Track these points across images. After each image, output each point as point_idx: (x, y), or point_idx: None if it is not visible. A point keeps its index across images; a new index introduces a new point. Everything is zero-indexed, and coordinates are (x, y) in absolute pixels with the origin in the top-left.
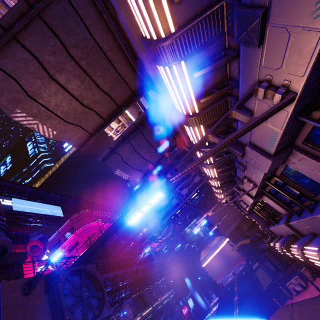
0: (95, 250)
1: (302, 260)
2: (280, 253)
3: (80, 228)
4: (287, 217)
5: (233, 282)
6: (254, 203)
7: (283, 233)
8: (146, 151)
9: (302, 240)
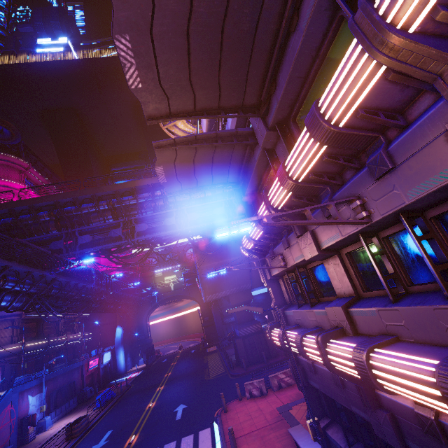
0: None
1: (340, 366)
2: (285, 345)
3: None
4: (351, 301)
5: (174, 355)
6: (299, 266)
7: (308, 322)
8: (203, 61)
9: (369, 338)
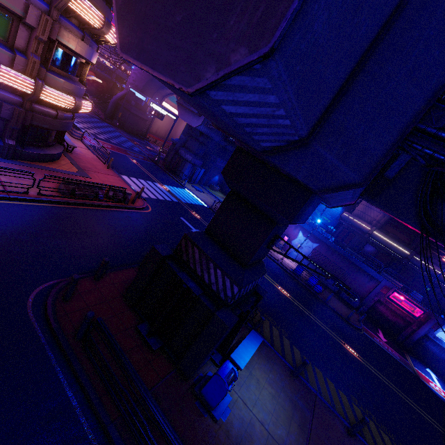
0: None
1: None
2: None
3: None
4: None
5: None
6: None
7: None
8: None
9: None
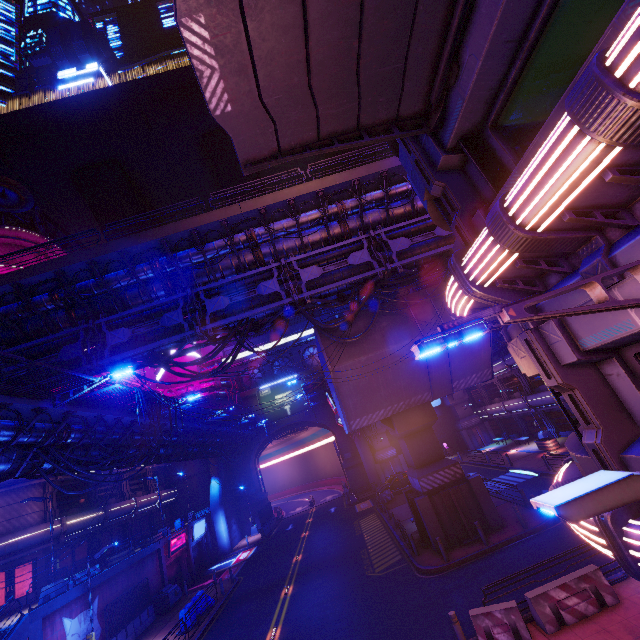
0: None
1: None
2: None
3: None
4: None
5: (304, 517)
6: None
7: None
8: None
9: None
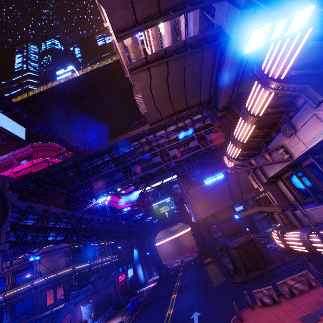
0: (40, 180)
1: None
2: (315, 249)
3: (39, 159)
4: None
5: (178, 267)
6: (312, 153)
7: None
8: None
9: None
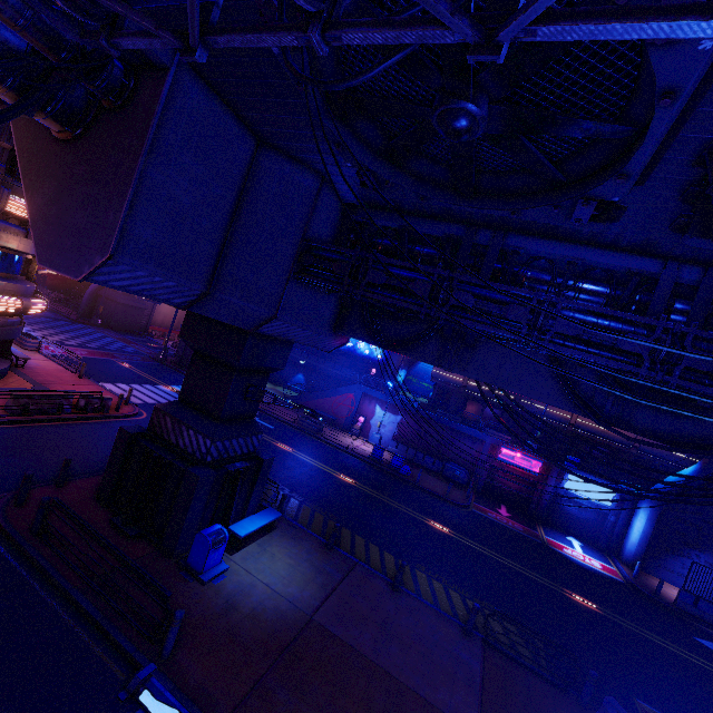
0: None
1: None
2: None
3: None
4: None
5: None
6: None
7: None
8: None
9: None
